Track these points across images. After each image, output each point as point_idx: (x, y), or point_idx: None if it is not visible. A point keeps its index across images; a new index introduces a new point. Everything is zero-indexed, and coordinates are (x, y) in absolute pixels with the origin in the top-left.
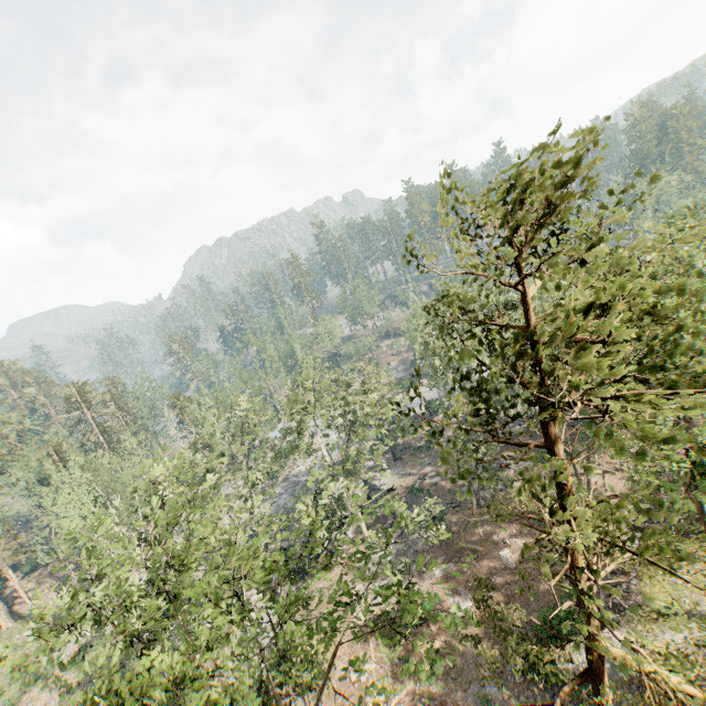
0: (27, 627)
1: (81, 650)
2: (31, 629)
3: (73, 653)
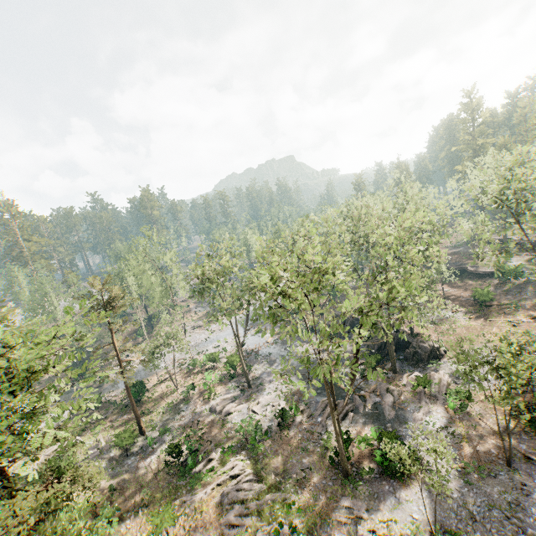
0: None
1: None
2: None
3: None
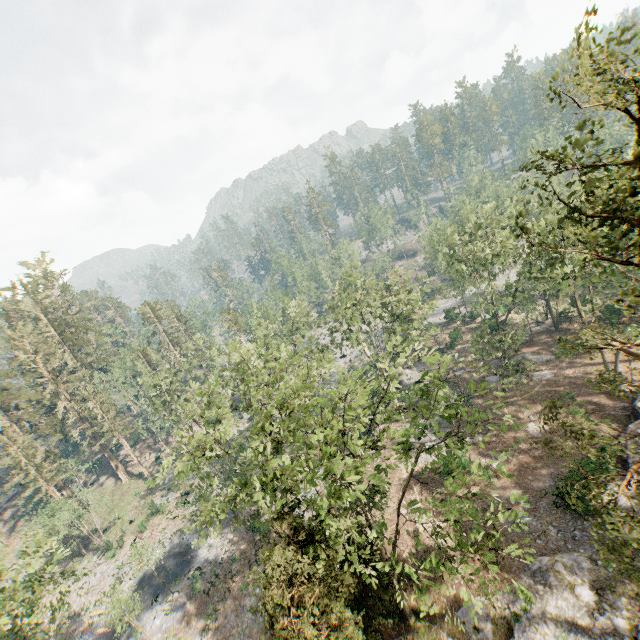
0: (138, 481)
1: (183, 495)
2: (141, 483)
3: (177, 498)
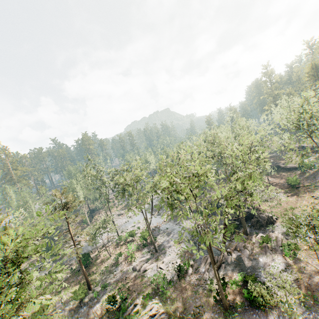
0: None
1: None
2: None
3: None
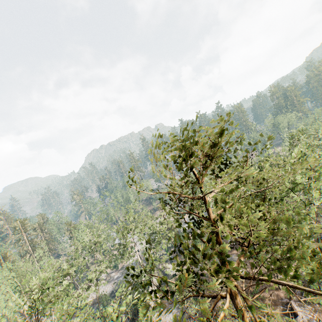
0: None
1: None
2: None
3: None
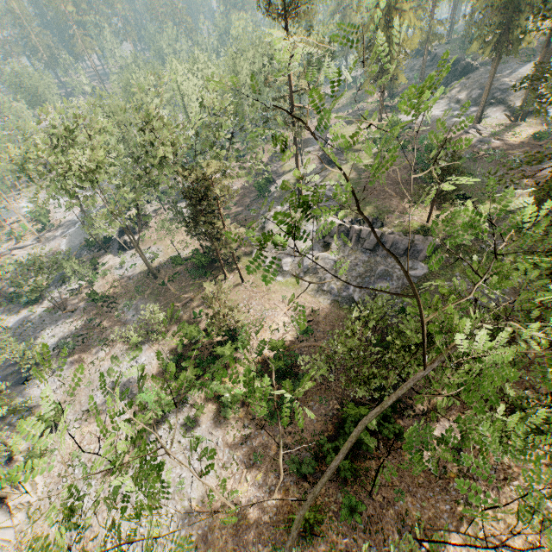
0: None
1: None
2: None
3: None
